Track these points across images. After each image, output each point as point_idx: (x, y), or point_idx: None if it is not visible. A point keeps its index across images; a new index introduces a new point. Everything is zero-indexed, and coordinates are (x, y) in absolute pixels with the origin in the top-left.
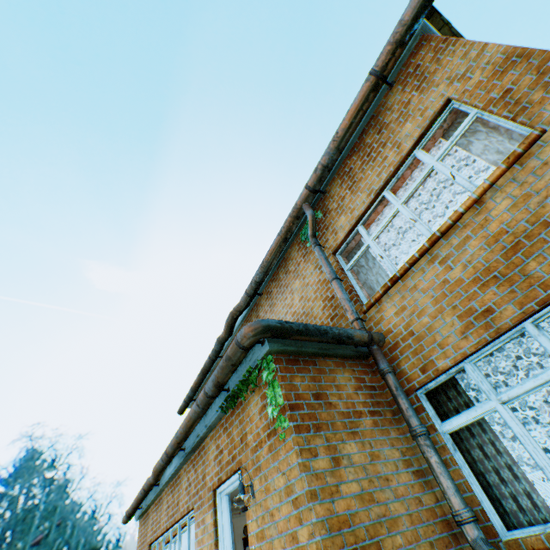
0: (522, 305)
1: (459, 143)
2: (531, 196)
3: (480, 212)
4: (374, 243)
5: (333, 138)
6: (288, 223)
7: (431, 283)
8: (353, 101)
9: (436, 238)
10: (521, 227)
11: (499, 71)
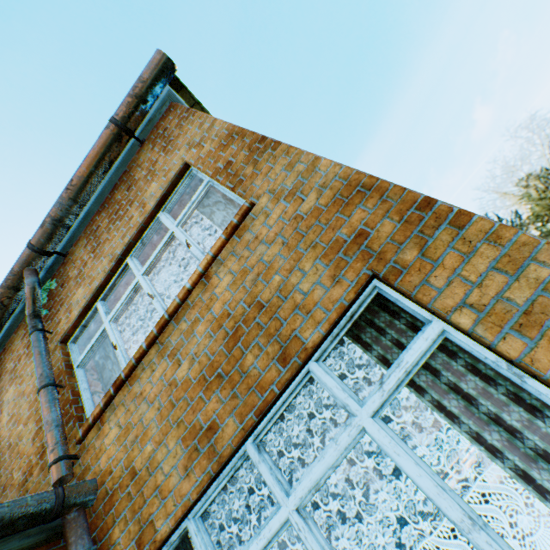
0: (243, 417)
1: (205, 212)
2: (248, 272)
3: (208, 289)
4: (112, 326)
5: (68, 185)
6: None
7: (160, 386)
8: (93, 147)
9: (165, 321)
10: (240, 308)
11: (224, 144)
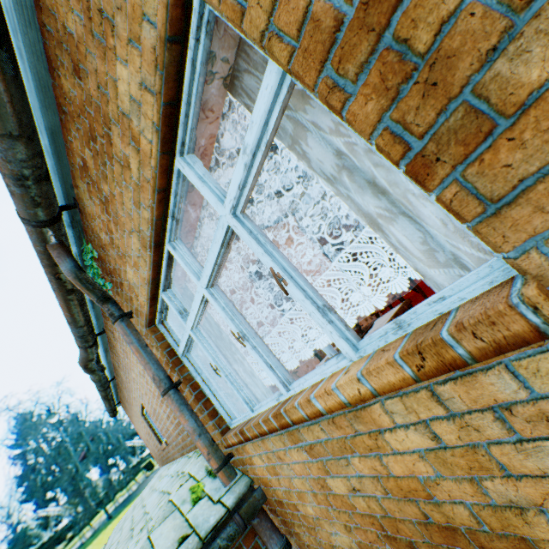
0: None
1: None
2: (493, 473)
3: (364, 421)
4: (197, 335)
5: None
6: (51, 275)
7: (304, 472)
8: None
9: (289, 426)
10: (463, 514)
11: None
